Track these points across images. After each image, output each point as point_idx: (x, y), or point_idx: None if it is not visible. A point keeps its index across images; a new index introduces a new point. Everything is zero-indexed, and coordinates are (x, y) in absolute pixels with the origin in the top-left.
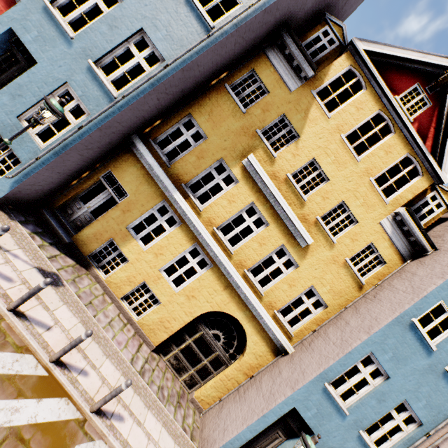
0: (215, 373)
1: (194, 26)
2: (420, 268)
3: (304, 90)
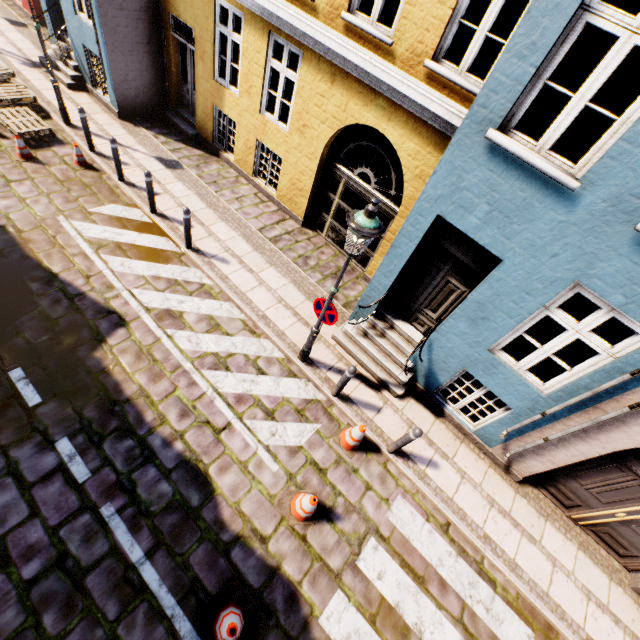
0: (384, 236)
1: None
2: None
3: None
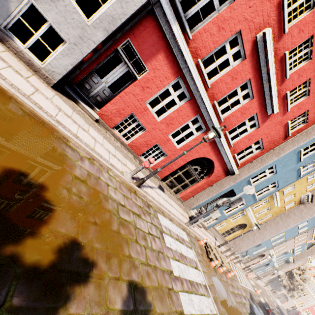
0: (232, 233)
1: (294, 176)
2: (305, 208)
3: None
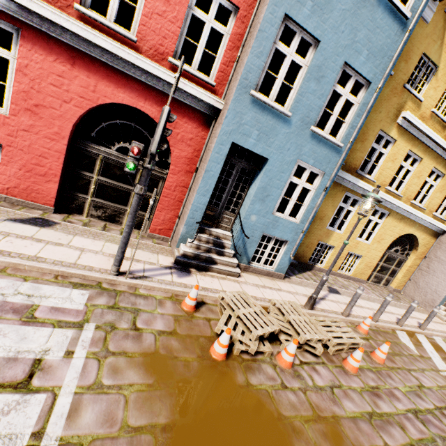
0: (399, 269)
1: (390, 27)
2: None
3: (438, 13)
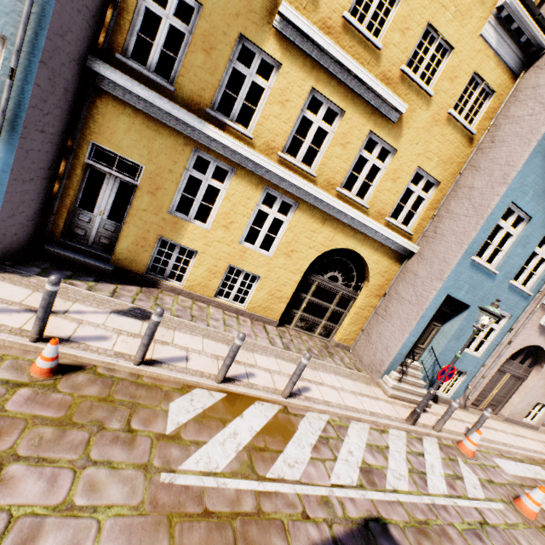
0: (346, 311)
1: None
2: (542, 75)
3: None
